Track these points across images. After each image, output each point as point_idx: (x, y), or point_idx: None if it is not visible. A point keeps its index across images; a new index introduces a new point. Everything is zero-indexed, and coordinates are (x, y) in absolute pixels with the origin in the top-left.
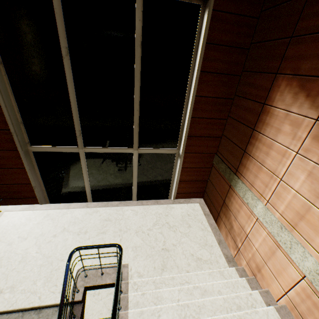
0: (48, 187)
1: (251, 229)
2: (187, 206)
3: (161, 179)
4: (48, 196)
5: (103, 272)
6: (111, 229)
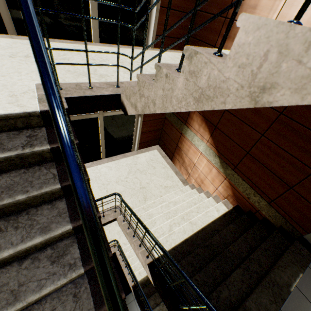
0: None
1: (279, 12)
2: (171, 53)
3: (134, 3)
4: None
5: (92, 87)
6: (77, 58)
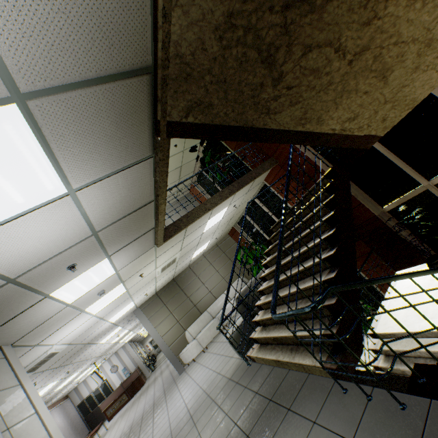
0: (323, 155)
1: None
2: None
3: None
4: (331, 165)
5: None
6: None
